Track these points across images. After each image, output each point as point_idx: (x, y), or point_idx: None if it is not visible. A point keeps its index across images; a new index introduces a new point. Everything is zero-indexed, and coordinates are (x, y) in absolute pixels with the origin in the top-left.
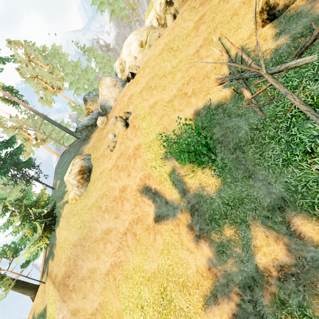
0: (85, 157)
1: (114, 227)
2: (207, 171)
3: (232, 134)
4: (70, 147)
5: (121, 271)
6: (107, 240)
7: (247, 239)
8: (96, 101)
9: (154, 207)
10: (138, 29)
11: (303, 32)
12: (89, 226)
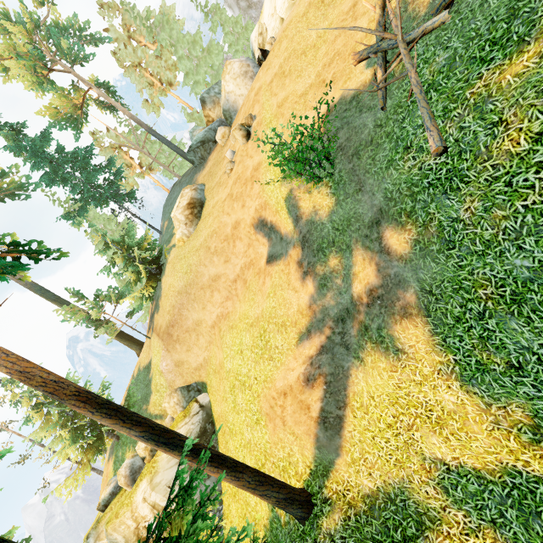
0: (197, 187)
1: (223, 273)
2: (323, 190)
3: (356, 137)
4: (182, 177)
5: (228, 322)
6: (215, 288)
7: (348, 267)
8: (219, 103)
9: (268, 245)
10: None
11: None
12: (196, 270)
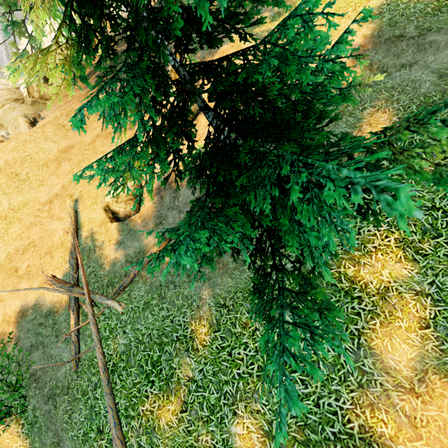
0: None
1: None
2: (12, 427)
3: (52, 370)
4: None
5: None
6: None
7: None
8: None
9: None
10: None
11: (133, 257)
12: None
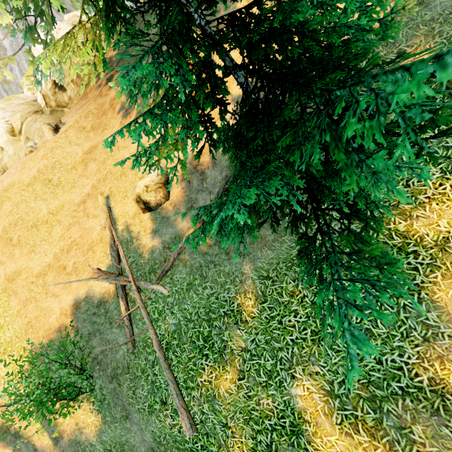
0: None
1: None
2: (84, 405)
3: (111, 354)
4: None
5: None
6: None
7: None
8: None
9: None
10: (8, 100)
11: (170, 243)
12: None
